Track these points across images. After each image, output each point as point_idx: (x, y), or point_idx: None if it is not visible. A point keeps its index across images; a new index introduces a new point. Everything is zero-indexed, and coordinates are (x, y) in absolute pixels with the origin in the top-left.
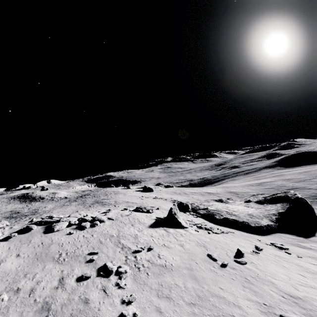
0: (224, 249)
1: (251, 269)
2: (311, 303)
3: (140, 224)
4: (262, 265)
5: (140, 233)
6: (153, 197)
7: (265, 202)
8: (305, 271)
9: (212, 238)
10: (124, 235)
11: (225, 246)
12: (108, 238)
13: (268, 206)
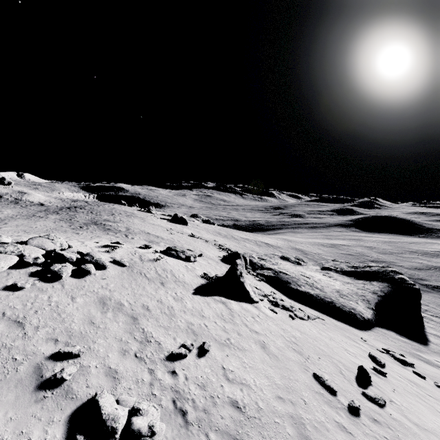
0: (331, 360)
1: (402, 423)
2: None
3: (177, 284)
4: (410, 410)
5: (179, 304)
6: (188, 234)
7: (352, 275)
8: None
9: (302, 330)
10: (146, 306)
11: (330, 353)
12: (111, 312)
13: (359, 283)
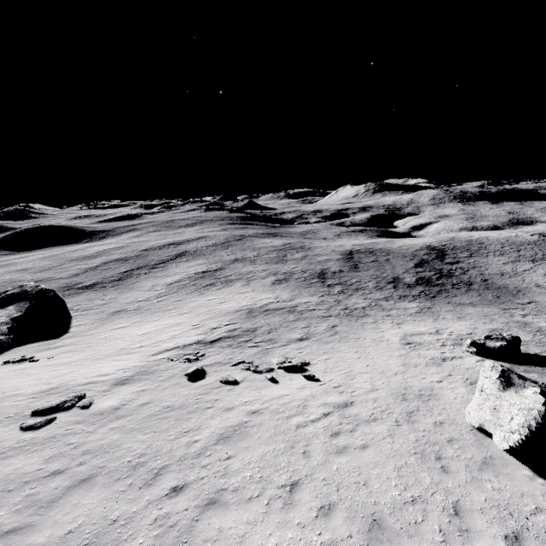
0: None
1: None
2: (68, 384)
3: None
4: None
5: None
6: None
7: None
8: (59, 365)
9: None
10: None
11: None
12: None
13: None
